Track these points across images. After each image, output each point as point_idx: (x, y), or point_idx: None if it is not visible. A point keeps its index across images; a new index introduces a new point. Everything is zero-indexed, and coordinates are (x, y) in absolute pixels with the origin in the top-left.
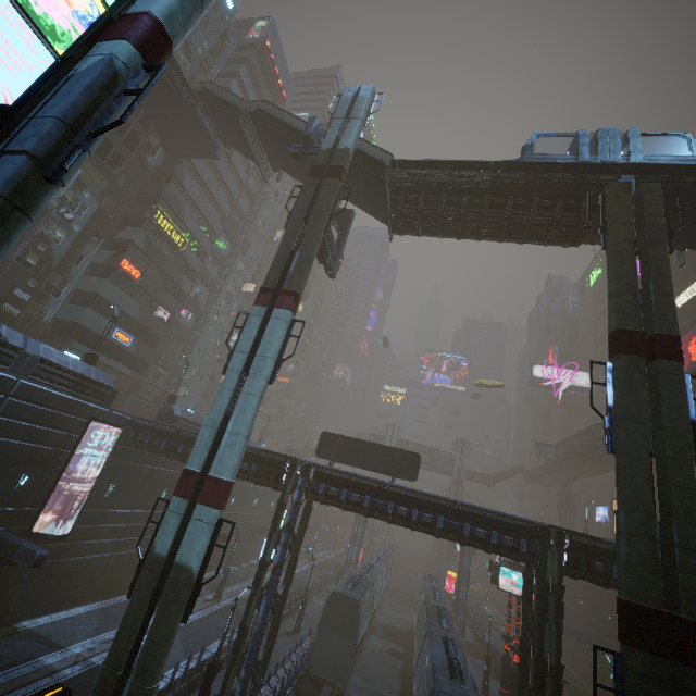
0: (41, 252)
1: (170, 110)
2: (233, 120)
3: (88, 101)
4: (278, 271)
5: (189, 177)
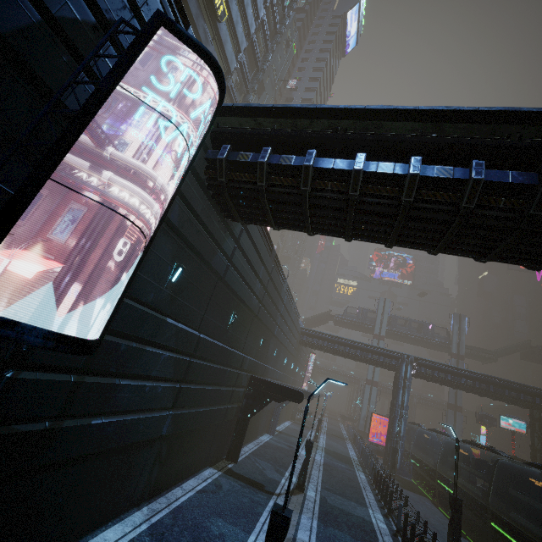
0: None
1: None
2: None
3: None
4: None
5: None
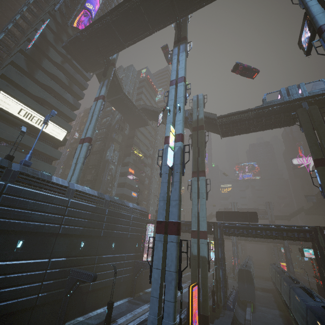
0: (110, 174)
1: (132, 116)
2: (155, 114)
3: (181, 157)
4: (195, 165)
5: (138, 133)
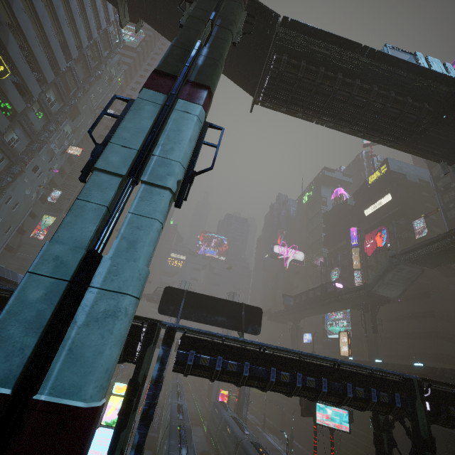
0: None
1: None
2: None
3: None
4: (181, 58)
5: (21, 3)
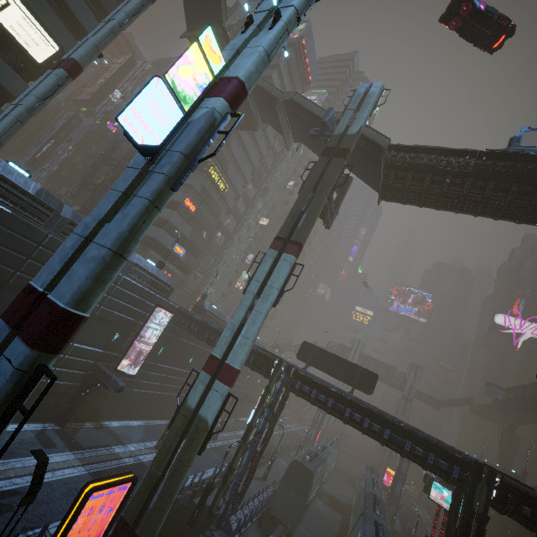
0: None
1: None
2: (271, 105)
3: (198, 140)
4: (290, 225)
5: (235, 142)
